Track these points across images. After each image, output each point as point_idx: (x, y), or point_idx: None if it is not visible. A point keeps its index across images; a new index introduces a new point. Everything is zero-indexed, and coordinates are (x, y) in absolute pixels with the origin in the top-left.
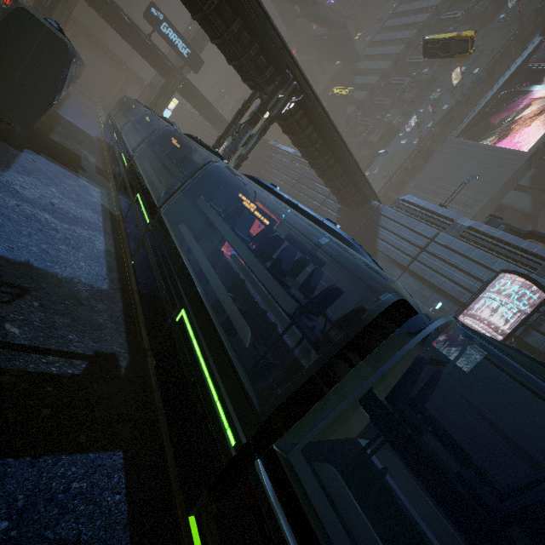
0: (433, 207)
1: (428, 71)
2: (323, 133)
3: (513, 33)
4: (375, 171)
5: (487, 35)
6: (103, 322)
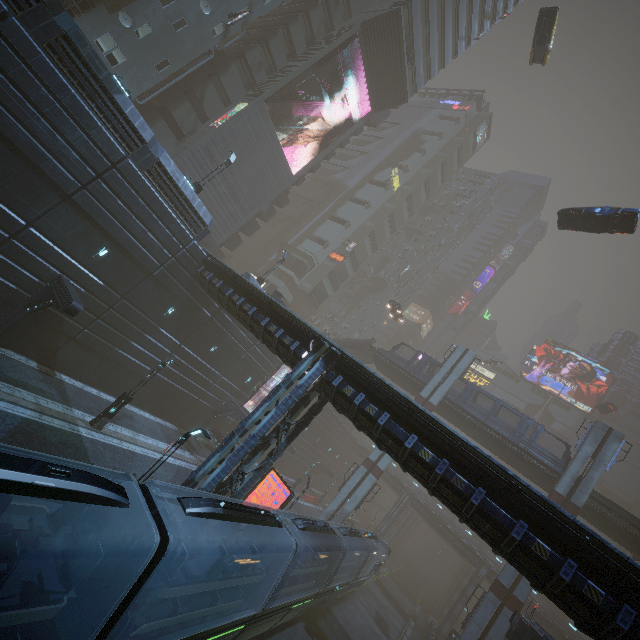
0: None
1: None
2: None
3: None
4: (143, 31)
5: None
6: (300, 636)
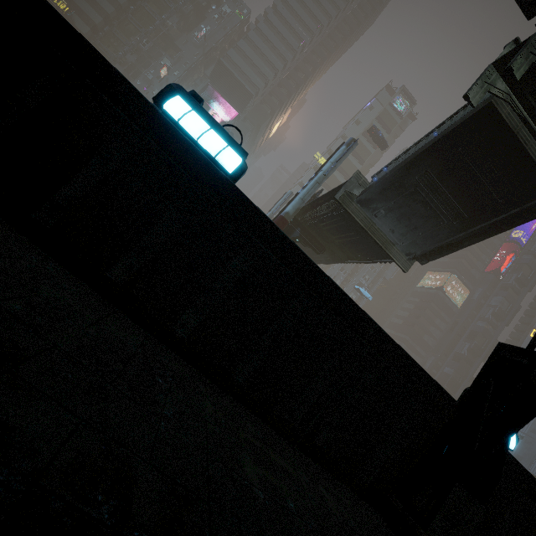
0: None
1: (146, 43)
2: None
3: (200, 57)
4: None
5: (187, 43)
6: None
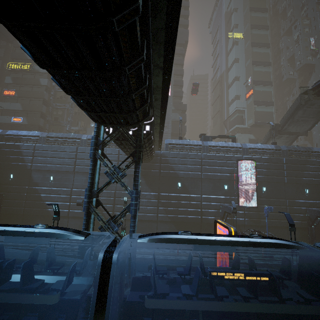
0: (186, 141)
1: None
2: (153, 134)
3: None
4: None
5: None
6: None
